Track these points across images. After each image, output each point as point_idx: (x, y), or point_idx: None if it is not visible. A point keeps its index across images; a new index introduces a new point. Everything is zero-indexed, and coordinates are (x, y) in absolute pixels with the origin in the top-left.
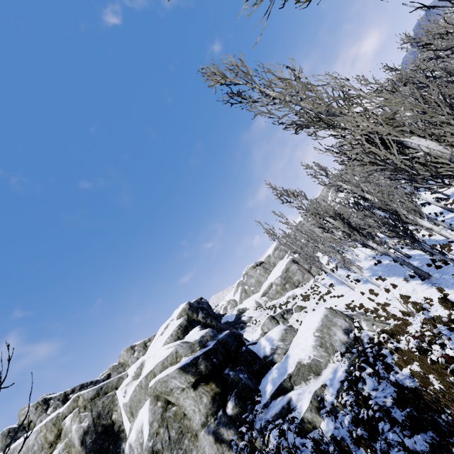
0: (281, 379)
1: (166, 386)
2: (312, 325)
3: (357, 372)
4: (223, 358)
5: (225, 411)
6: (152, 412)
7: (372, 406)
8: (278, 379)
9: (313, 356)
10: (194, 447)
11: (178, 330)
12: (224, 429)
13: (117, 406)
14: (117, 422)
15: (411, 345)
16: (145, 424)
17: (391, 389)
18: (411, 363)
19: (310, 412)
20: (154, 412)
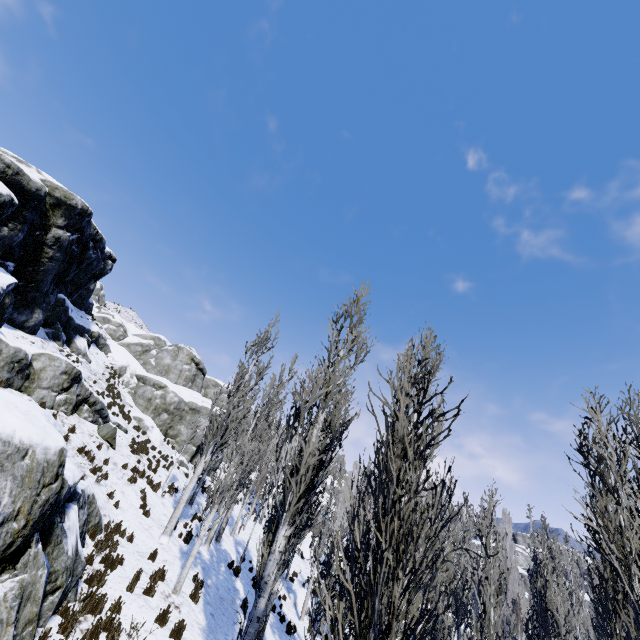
0: None
1: None
2: None
3: None
4: None
5: None
6: None
7: None
8: None
9: None
10: None
11: (4, 163)
12: None
13: None
14: None
15: None
16: None
17: None
18: None
19: None
20: None
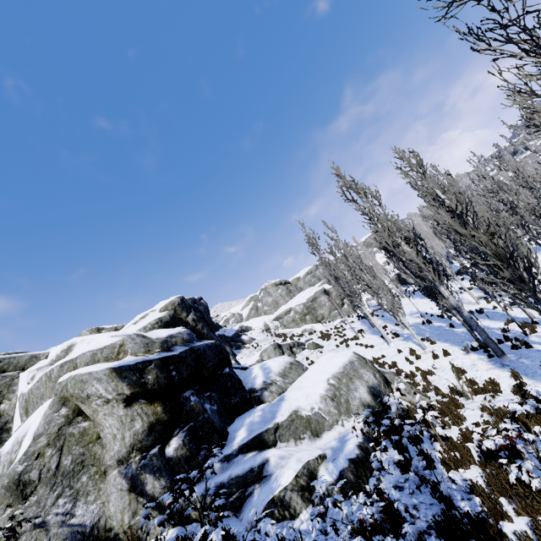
0: (263, 428)
1: (82, 388)
2: (329, 369)
3: (381, 454)
4: (188, 374)
5: (164, 450)
6: (47, 420)
7: (405, 531)
8: (258, 426)
9: (318, 409)
10: (94, 489)
11: (155, 324)
12: (151, 476)
13: (13, 394)
14: (5, 415)
15: (491, 445)
16: (28, 434)
17: (426, 496)
18: (466, 467)
19: (290, 492)
20: (50, 421)
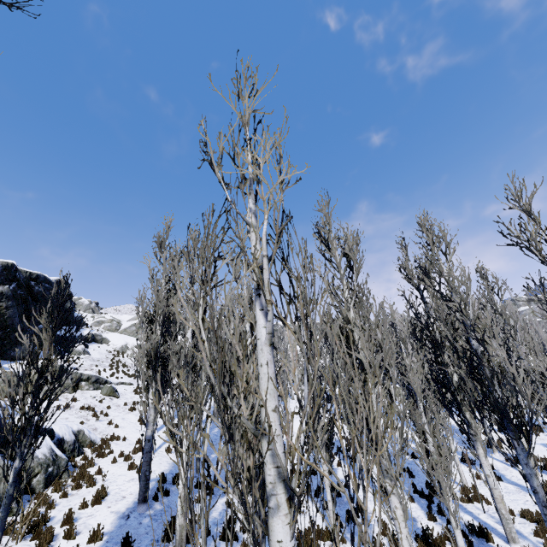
0: None
1: None
2: None
3: None
4: None
5: None
6: None
7: None
8: None
9: None
10: None
11: None
12: None
13: None
14: None
15: None
16: None
17: None
18: None
19: None
20: None
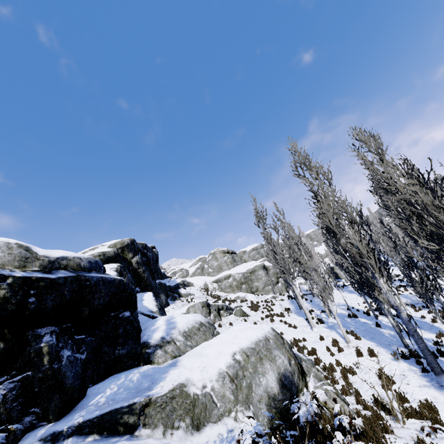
0: (127, 401)
1: None
2: (239, 341)
3: None
4: (54, 306)
5: None
6: None
7: None
8: (124, 396)
9: (211, 389)
10: None
11: (97, 256)
12: None
13: None
14: None
15: None
16: None
17: None
18: None
19: None
20: None
